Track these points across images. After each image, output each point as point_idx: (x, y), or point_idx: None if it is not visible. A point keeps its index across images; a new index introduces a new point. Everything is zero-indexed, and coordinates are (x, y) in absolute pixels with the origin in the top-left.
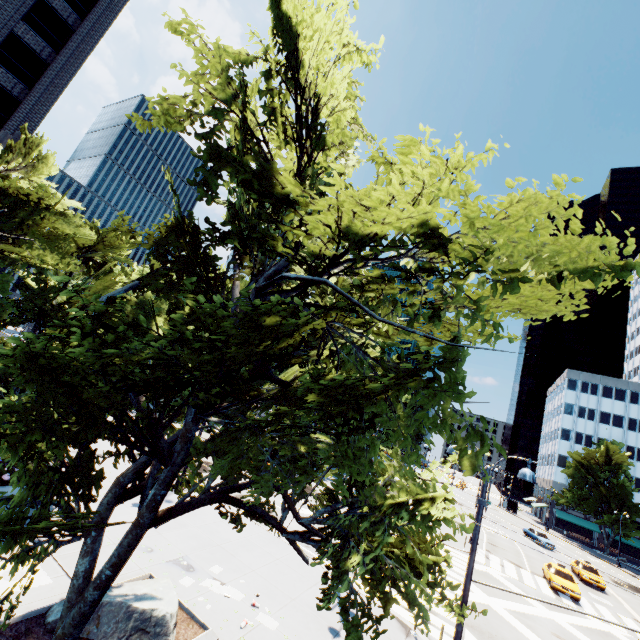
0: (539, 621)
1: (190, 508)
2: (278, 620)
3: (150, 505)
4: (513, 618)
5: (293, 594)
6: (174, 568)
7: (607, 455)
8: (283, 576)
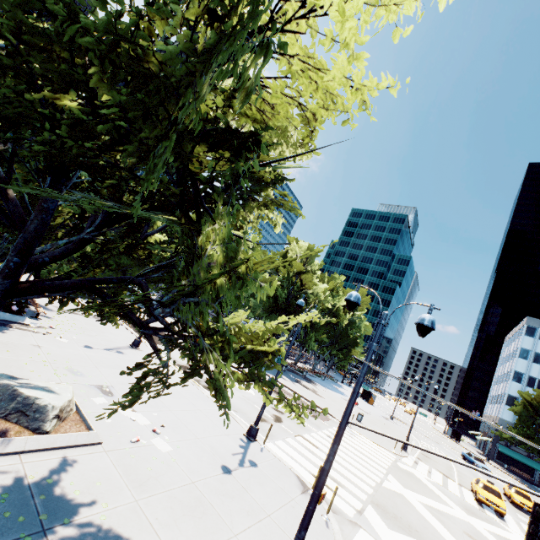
0: (453, 520)
1: (51, 288)
2: (173, 447)
3: (3, 271)
4: (425, 510)
5: (200, 435)
6: (94, 390)
7: None
8: (197, 421)
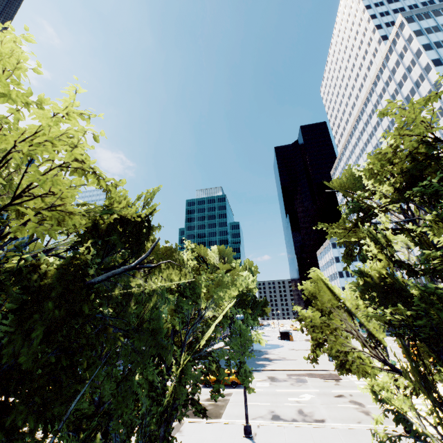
0: None
1: None
2: None
3: None
4: None
5: None
6: None
7: None
8: None
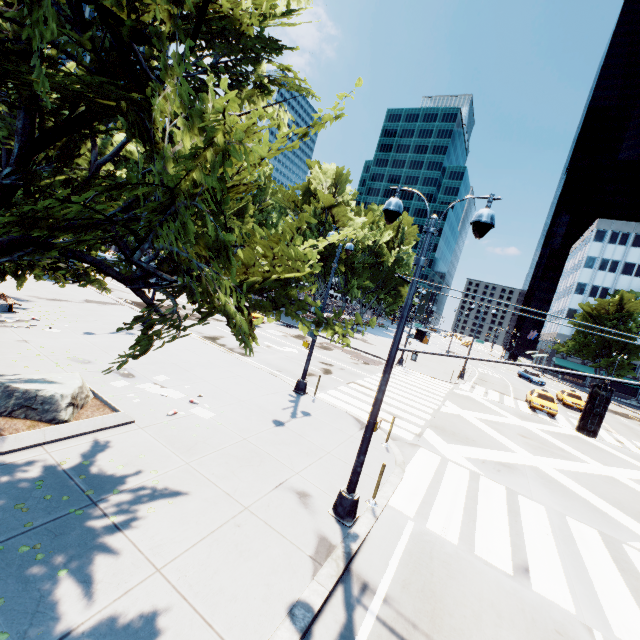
0: (508, 427)
1: None
2: (216, 413)
3: None
4: (482, 424)
5: (244, 398)
6: (110, 375)
7: (620, 304)
8: (238, 386)
